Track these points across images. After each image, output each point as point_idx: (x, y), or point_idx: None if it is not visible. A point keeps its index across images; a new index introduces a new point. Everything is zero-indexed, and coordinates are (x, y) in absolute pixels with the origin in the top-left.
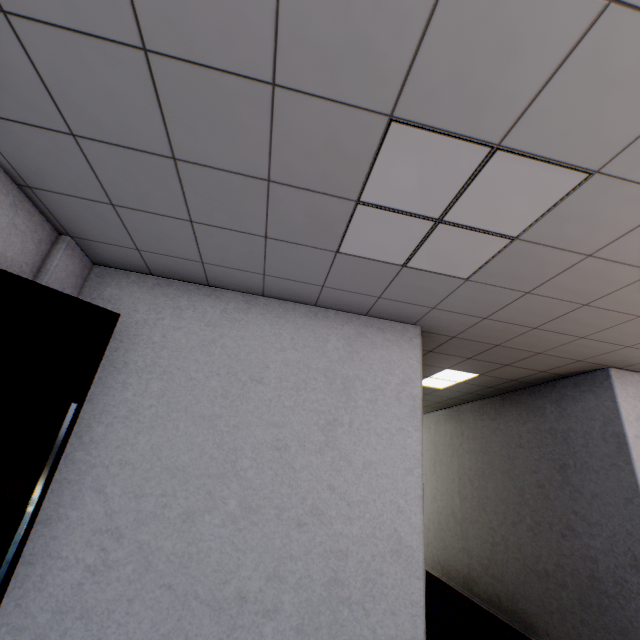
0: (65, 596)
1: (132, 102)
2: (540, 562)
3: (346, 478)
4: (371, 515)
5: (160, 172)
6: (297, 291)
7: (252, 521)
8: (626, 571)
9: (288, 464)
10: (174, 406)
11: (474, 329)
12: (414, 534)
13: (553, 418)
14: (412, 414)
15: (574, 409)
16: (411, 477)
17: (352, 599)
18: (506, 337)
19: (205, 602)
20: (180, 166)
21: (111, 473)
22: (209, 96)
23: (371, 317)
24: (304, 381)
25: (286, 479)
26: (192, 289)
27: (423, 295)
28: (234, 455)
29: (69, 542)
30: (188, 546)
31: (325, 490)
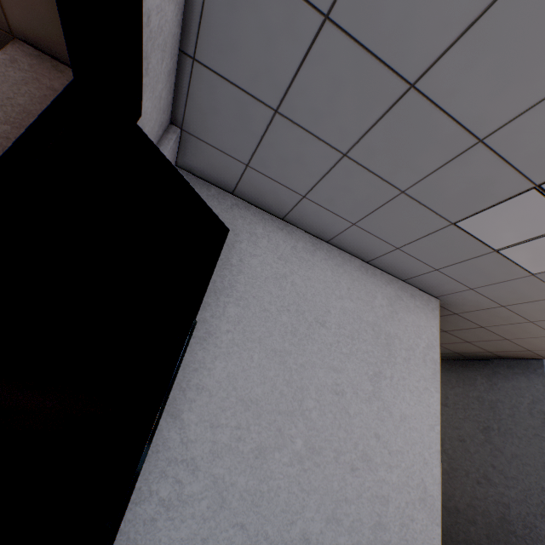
0: (136, 534)
1: (447, 5)
2: (452, 500)
3: (388, 428)
4: (405, 464)
5: (376, 94)
6: (366, 246)
7: (315, 462)
8: (537, 519)
9: (344, 409)
10: (249, 335)
11: (481, 312)
12: (435, 484)
13: (483, 389)
14: (433, 376)
15: (505, 385)
16: (433, 433)
17: (391, 543)
18: (498, 323)
19: (274, 543)
20: (407, 96)
21: (187, 398)
22: (541, 32)
23: (406, 283)
24: (357, 331)
25: (343, 423)
26: (267, 218)
27: (477, 277)
28: (301, 394)
29: (142, 471)
30: (259, 484)
31: (372, 438)
